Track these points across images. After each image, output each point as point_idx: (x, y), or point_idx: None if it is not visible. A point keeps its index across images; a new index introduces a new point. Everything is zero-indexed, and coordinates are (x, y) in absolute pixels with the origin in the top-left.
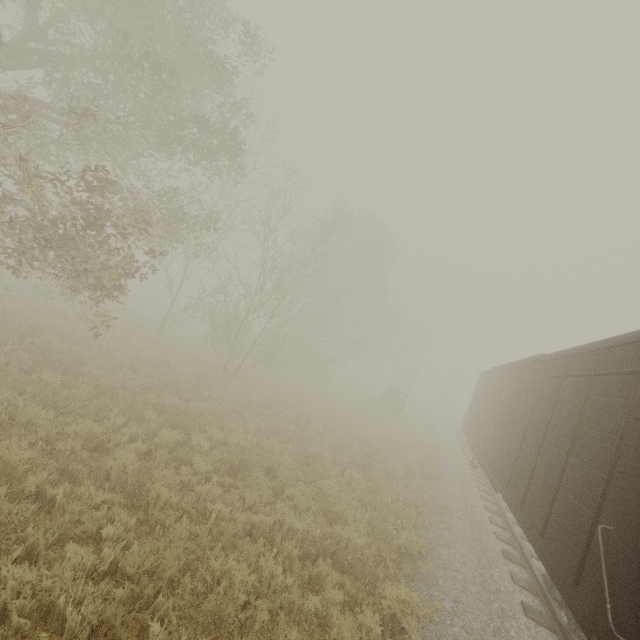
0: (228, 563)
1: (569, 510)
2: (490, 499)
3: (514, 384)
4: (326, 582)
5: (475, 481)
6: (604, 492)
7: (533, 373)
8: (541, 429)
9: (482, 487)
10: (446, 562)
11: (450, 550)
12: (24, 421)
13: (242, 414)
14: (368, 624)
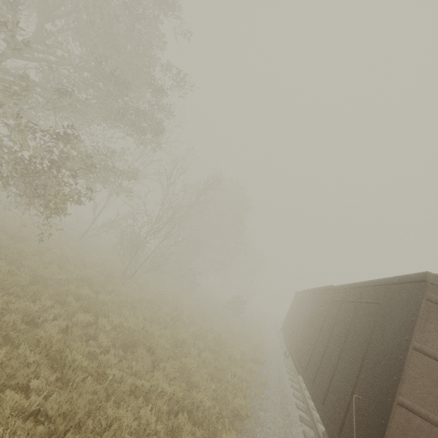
0: (119, 411)
1: (339, 386)
2: (295, 380)
3: (315, 302)
4: (183, 430)
5: (286, 367)
6: (358, 375)
7: (326, 296)
8: (328, 333)
9: (290, 371)
10: (263, 421)
11: (266, 413)
12: None
13: (134, 306)
14: None
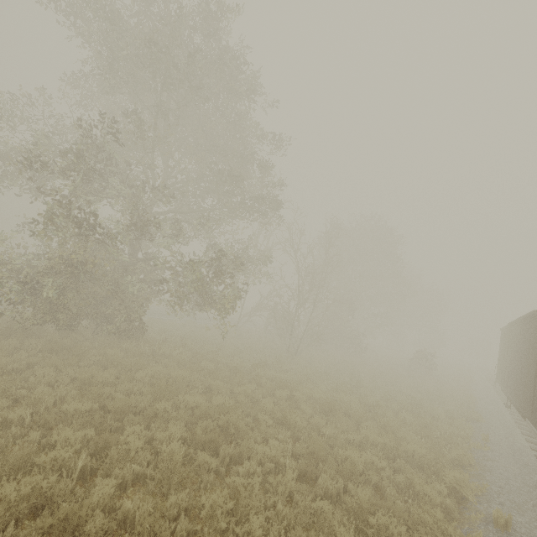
0: (348, 451)
1: None
2: (531, 435)
3: (524, 335)
4: (405, 469)
5: (515, 422)
6: None
7: (534, 325)
8: None
9: (523, 427)
10: (491, 468)
11: (494, 463)
12: (214, 387)
13: (312, 380)
14: (438, 489)
